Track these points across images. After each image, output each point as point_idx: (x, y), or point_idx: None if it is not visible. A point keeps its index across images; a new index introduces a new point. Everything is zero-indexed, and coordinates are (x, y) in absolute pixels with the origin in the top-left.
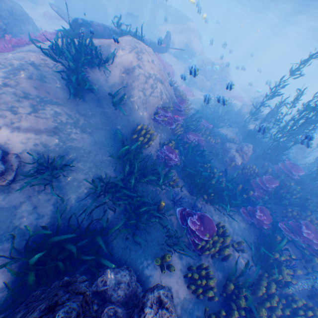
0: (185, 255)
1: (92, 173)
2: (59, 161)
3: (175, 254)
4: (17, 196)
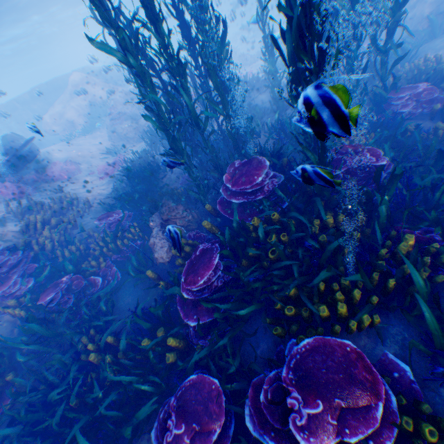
0: None
1: None
2: None
3: None
4: None
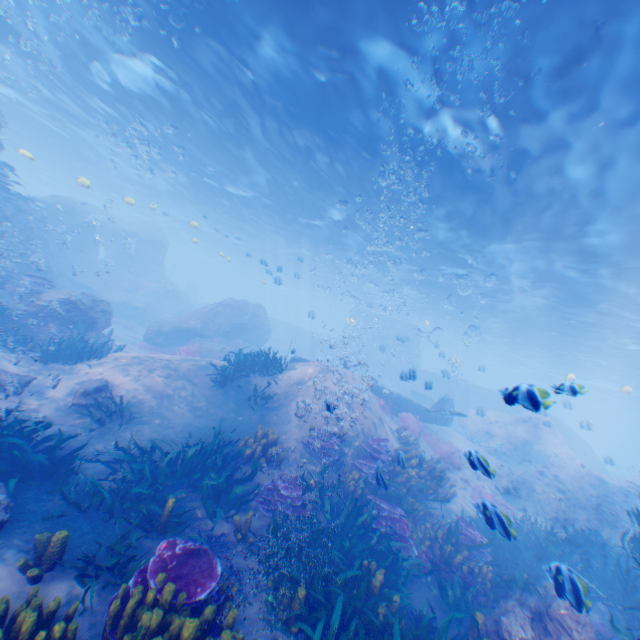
0: (83, 583)
1: (147, 442)
2: (131, 406)
3: (77, 587)
4: (68, 418)
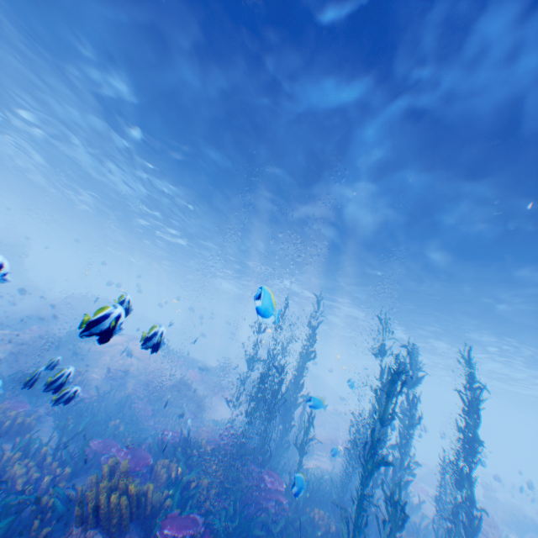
0: None
1: None
2: None
3: None
4: None
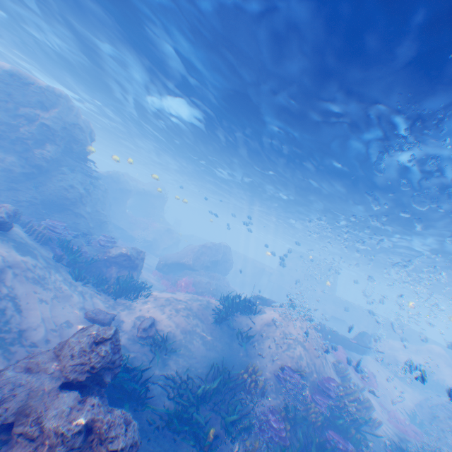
0: None
1: (182, 369)
2: (171, 341)
3: None
4: (135, 346)
